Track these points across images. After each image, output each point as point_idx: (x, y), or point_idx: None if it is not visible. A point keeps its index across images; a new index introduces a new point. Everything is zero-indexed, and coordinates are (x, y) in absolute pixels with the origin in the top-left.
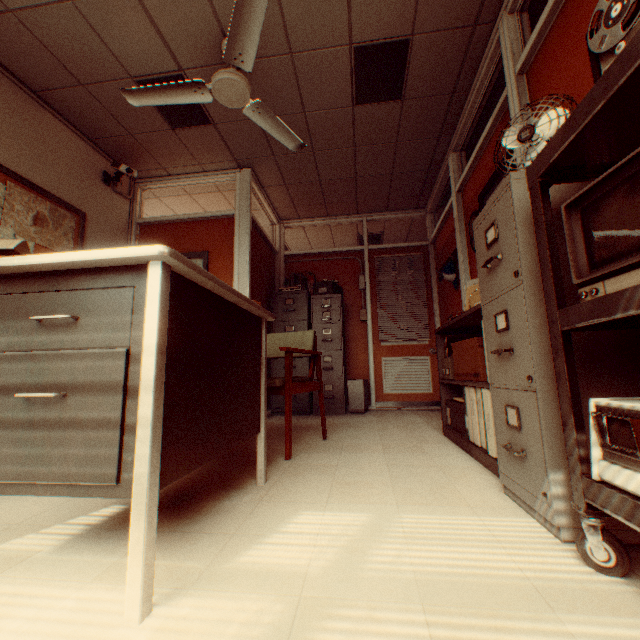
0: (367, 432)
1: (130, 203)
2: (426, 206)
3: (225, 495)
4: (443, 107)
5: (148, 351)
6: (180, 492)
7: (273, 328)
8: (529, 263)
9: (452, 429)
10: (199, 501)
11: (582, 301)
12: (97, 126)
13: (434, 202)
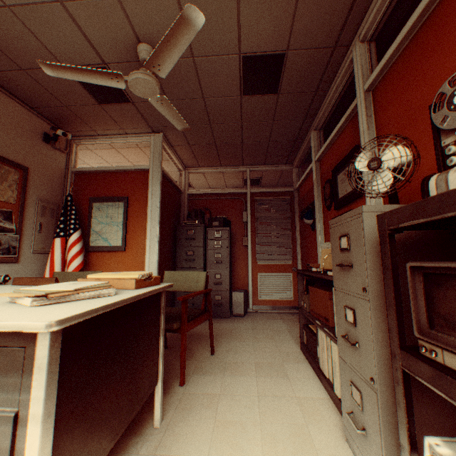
0: (245, 344)
1: (67, 155)
2: (293, 162)
3: (126, 445)
4: (308, 100)
5: (34, 419)
6: None
7: (178, 252)
8: (375, 285)
9: (307, 349)
10: None
11: (421, 352)
12: (37, 99)
13: (299, 161)
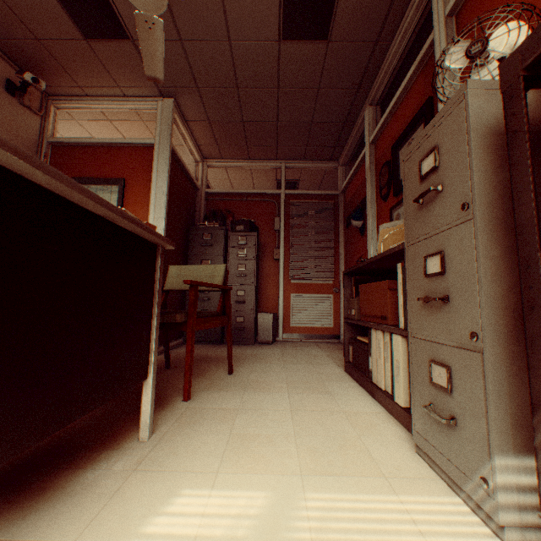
0: (273, 366)
1: (41, 120)
2: (339, 158)
3: (92, 460)
4: (366, 56)
5: None
6: (35, 455)
7: (190, 261)
8: (484, 193)
9: (354, 367)
10: (52, 472)
11: None
12: None
13: (347, 155)
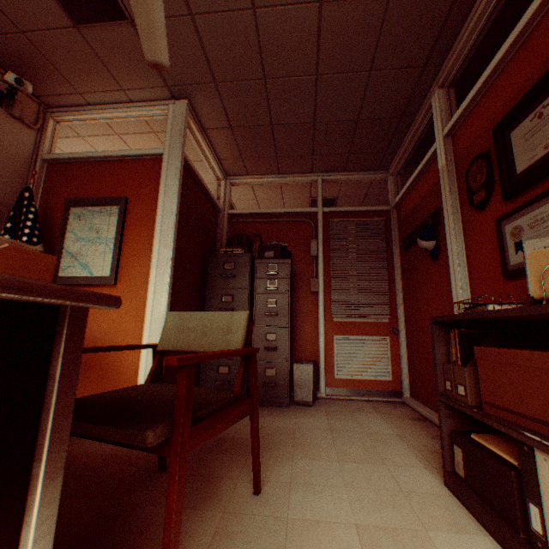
0: (323, 468)
1: (36, 134)
2: (389, 167)
3: None
4: (442, 12)
5: None
6: None
7: (208, 296)
8: None
9: (473, 493)
10: None
11: None
12: None
13: (400, 161)
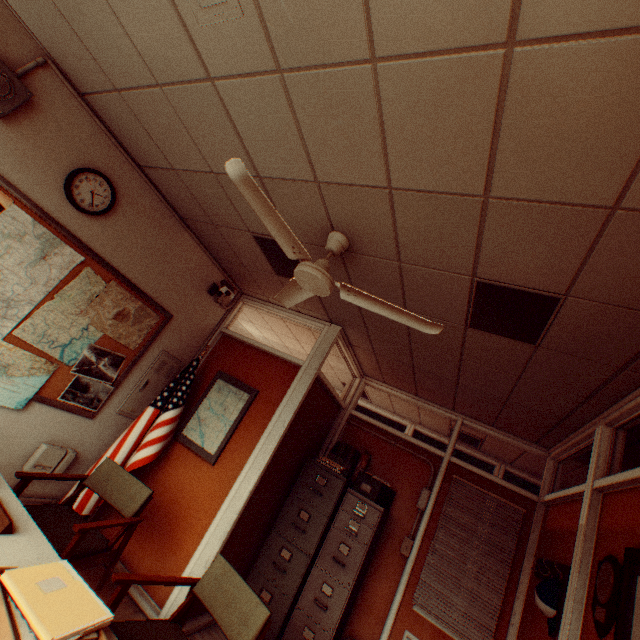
0: None
1: (226, 311)
2: (550, 447)
3: None
4: (601, 374)
5: None
6: None
7: (288, 500)
8: None
9: None
10: None
11: None
12: (221, 251)
13: (563, 452)
